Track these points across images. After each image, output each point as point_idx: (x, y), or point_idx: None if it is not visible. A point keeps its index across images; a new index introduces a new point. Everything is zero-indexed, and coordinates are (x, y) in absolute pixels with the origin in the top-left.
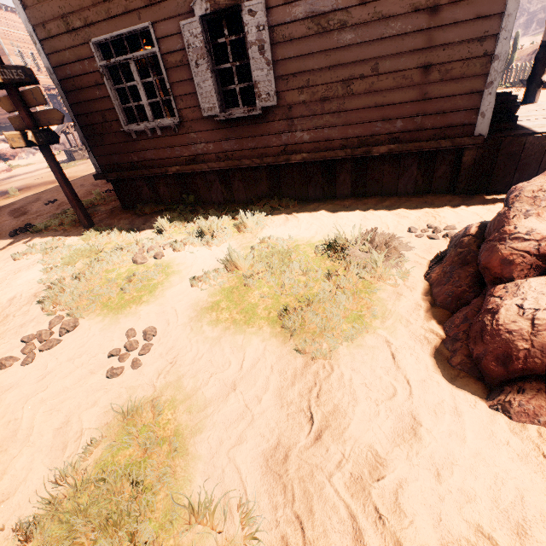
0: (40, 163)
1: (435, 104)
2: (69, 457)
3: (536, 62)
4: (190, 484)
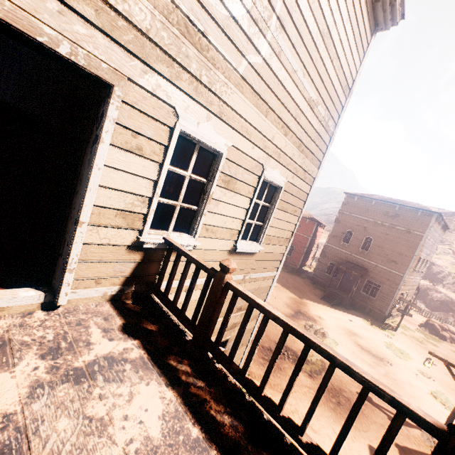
0: None
1: None
2: None
3: None
4: None
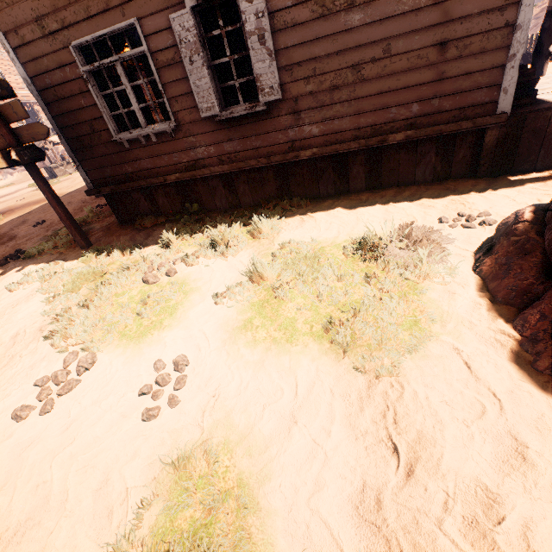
0: (19, 183)
1: (453, 83)
2: (118, 527)
3: (542, 33)
4: (273, 548)
